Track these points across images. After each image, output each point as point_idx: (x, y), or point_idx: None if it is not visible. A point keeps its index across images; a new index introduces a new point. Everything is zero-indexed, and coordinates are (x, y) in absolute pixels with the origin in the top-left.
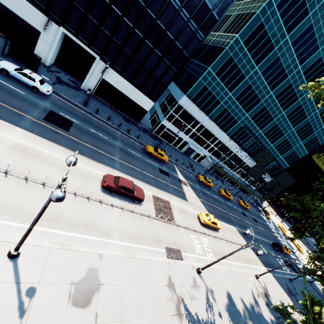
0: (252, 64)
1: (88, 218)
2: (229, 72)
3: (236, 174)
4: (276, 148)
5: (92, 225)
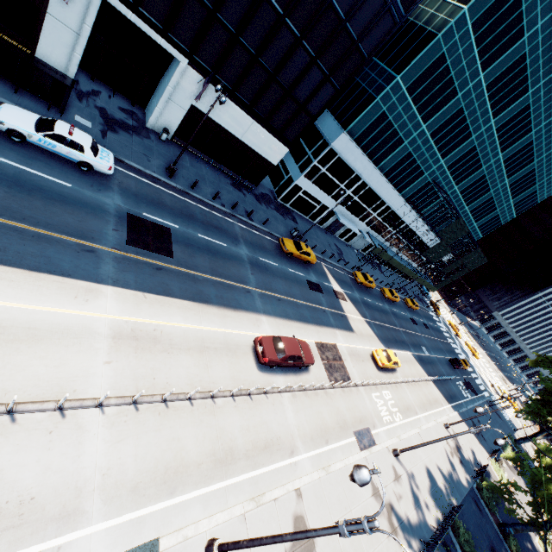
0: (476, 69)
1: (262, 432)
2: (432, 84)
3: (402, 255)
4: (472, 212)
5: (271, 442)
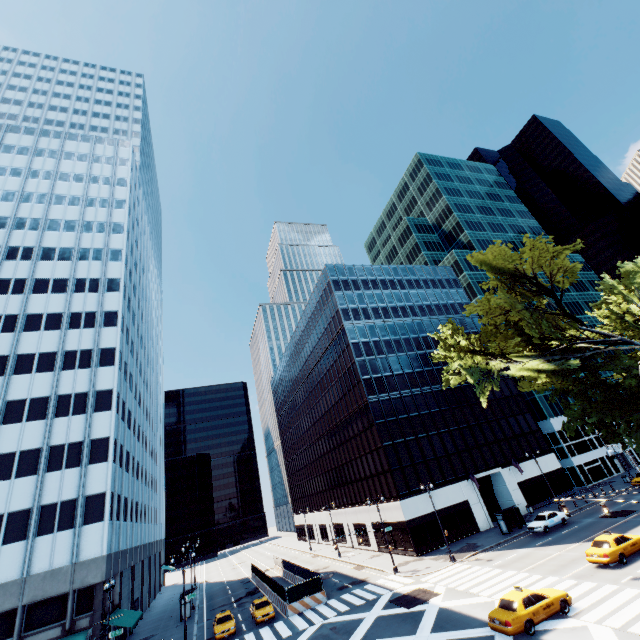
0: None
1: None
2: None
3: None
4: None
5: None
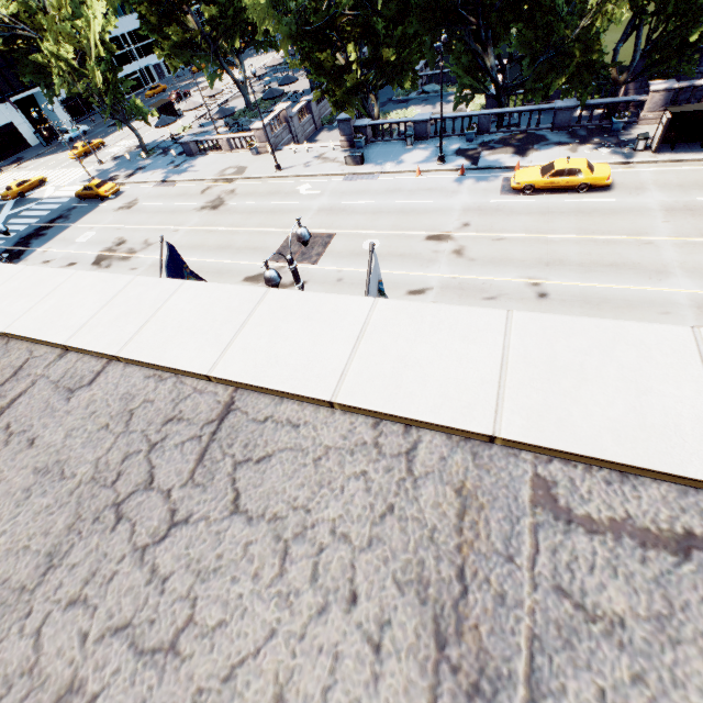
0: None
1: None
2: None
3: None
4: None
5: None
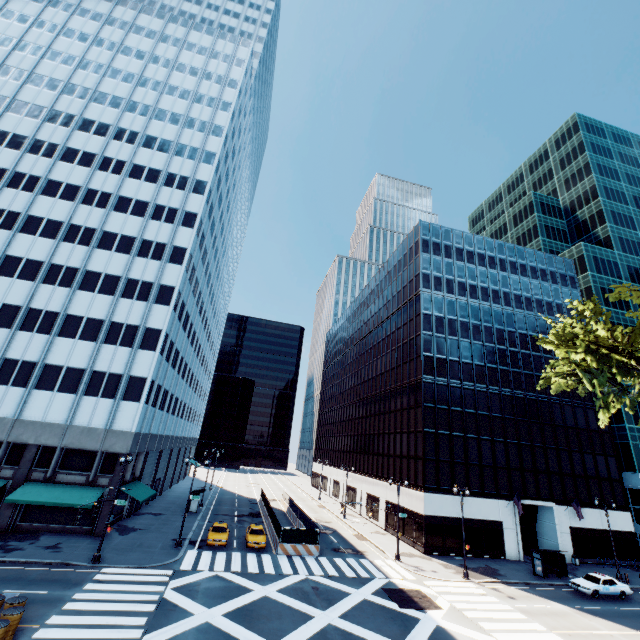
0: None
1: None
2: None
3: None
4: None
5: None
